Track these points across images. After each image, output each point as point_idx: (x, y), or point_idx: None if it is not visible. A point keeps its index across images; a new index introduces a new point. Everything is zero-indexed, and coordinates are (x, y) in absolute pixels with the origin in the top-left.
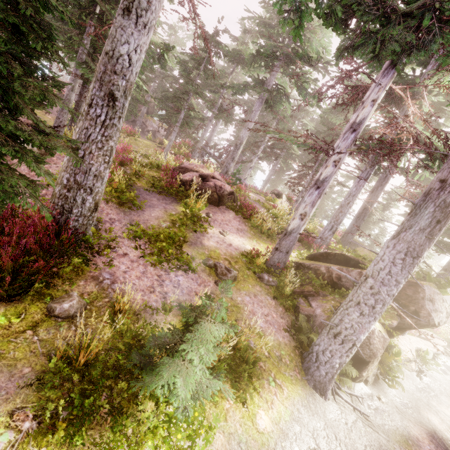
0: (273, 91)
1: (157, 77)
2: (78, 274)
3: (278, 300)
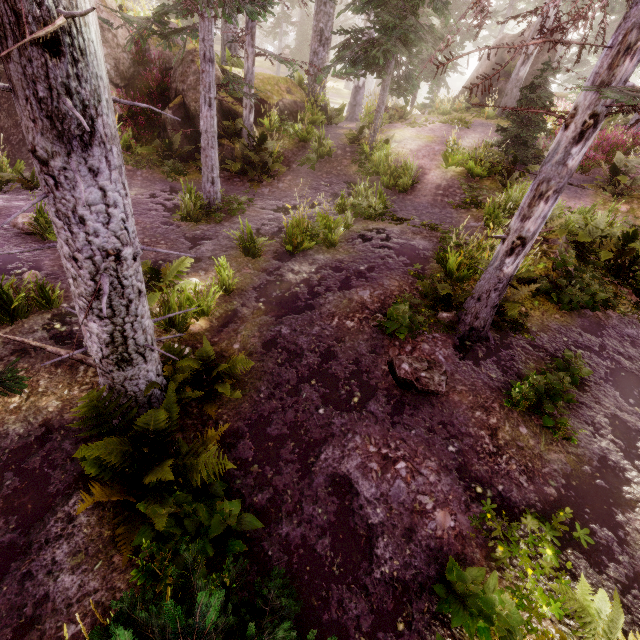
0: None
1: None
2: None
3: None
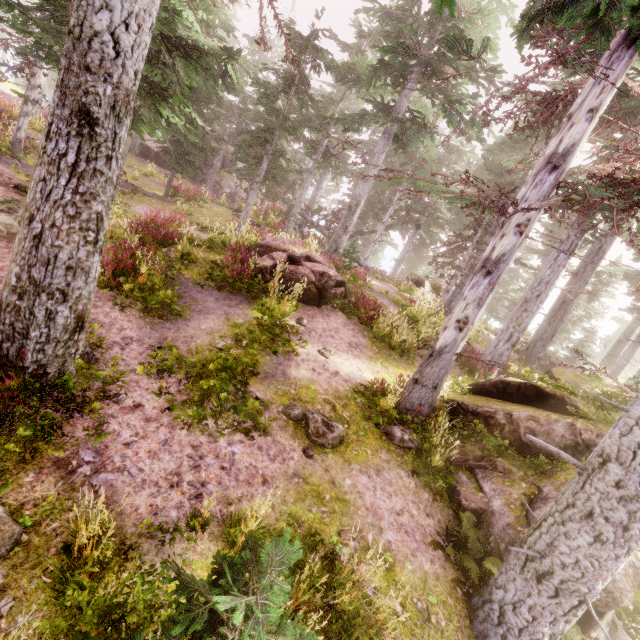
0: (405, 120)
1: (235, 115)
2: (23, 461)
3: (421, 478)
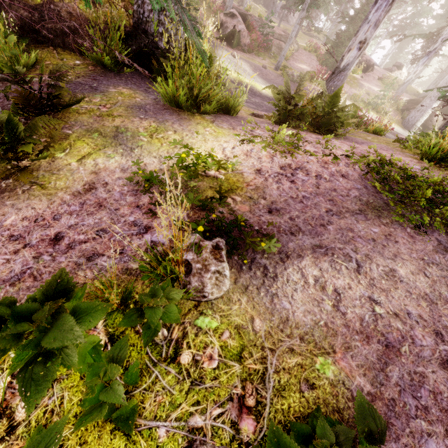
0: None
1: None
2: None
3: (395, 111)
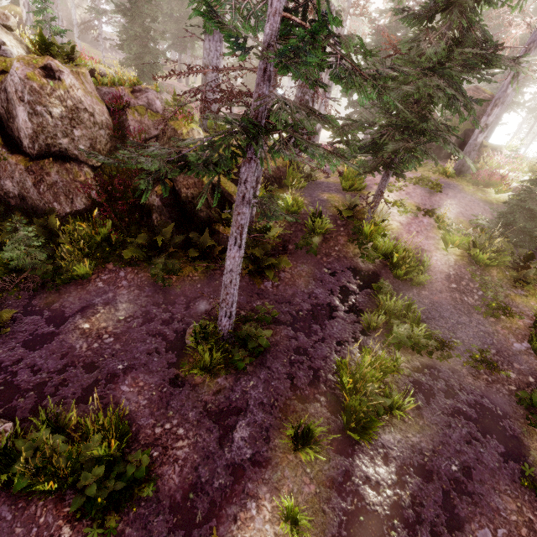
0: None
1: None
2: None
3: None
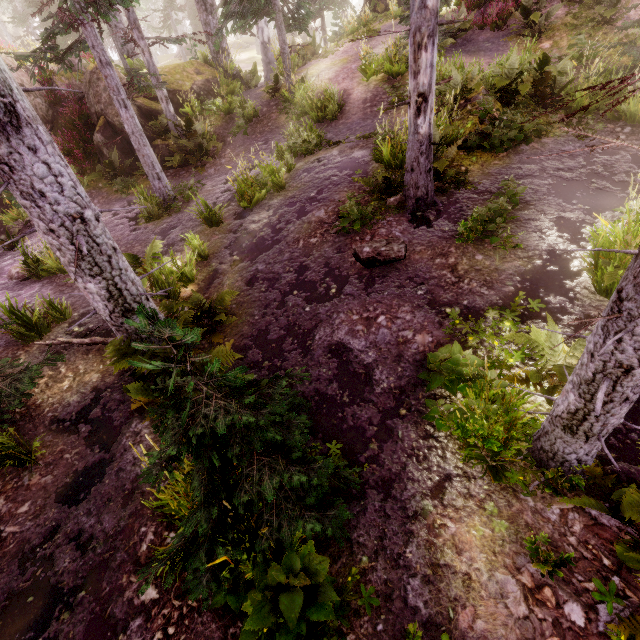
0: None
1: None
2: None
3: None
